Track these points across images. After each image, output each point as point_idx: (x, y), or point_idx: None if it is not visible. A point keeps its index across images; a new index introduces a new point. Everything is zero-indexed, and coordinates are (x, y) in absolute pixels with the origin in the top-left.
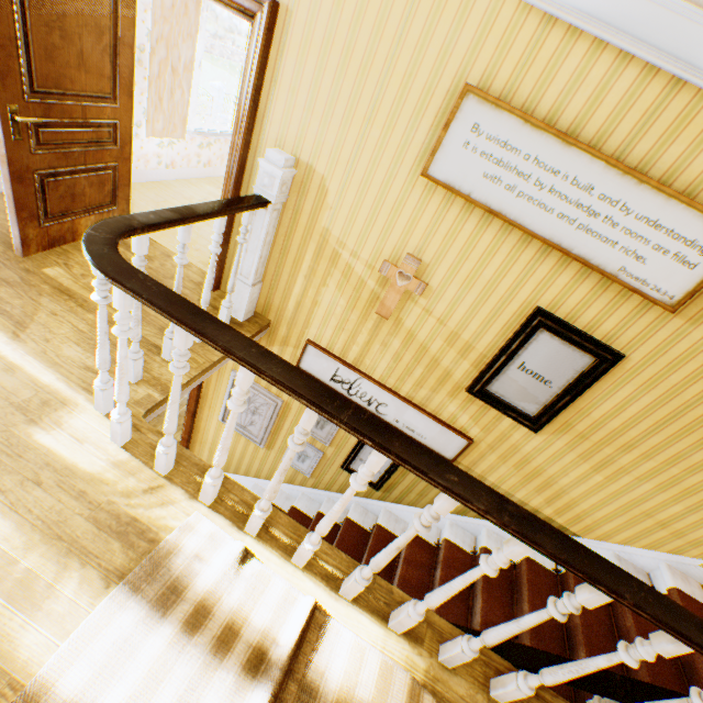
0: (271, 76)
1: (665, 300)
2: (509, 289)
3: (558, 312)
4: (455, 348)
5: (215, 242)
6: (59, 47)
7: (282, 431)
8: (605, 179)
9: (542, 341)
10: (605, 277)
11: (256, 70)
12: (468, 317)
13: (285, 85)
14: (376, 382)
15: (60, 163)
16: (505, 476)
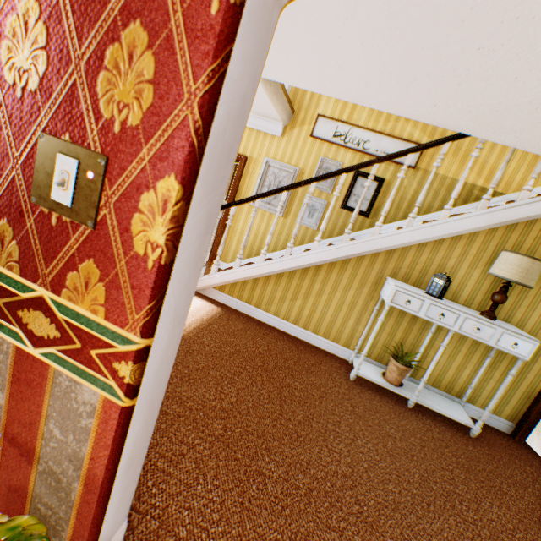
0: None
1: None
2: None
3: None
4: None
5: None
6: None
7: (297, 195)
8: None
9: None
10: None
11: None
12: None
13: None
14: (362, 127)
15: None
16: (448, 166)
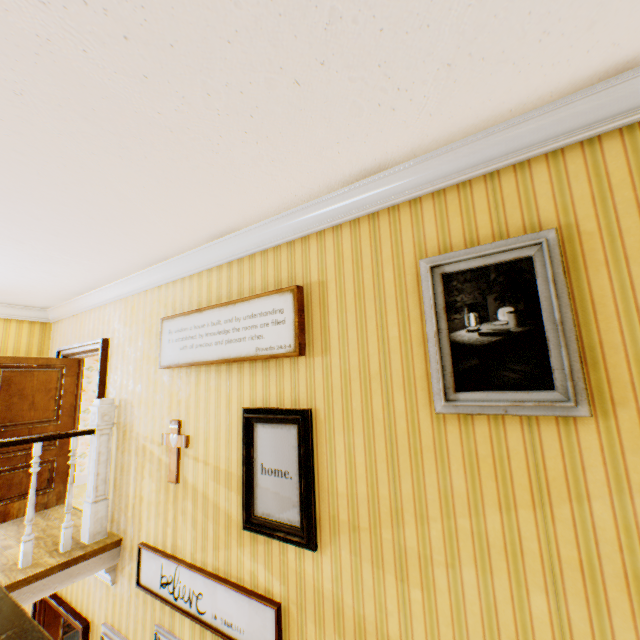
0: (110, 367)
1: (289, 350)
2: (227, 406)
3: (258, 403)
4: (222, 482)
5: (34, 463)
6: (18, 402)
7: None
8: (223, 313)
9: (261, 433)
10: (254, 359)
11: (100, 368)
12: (218, 446)
13: (114, 367)
14: (186, 564)
15: (5, 463)
16: None
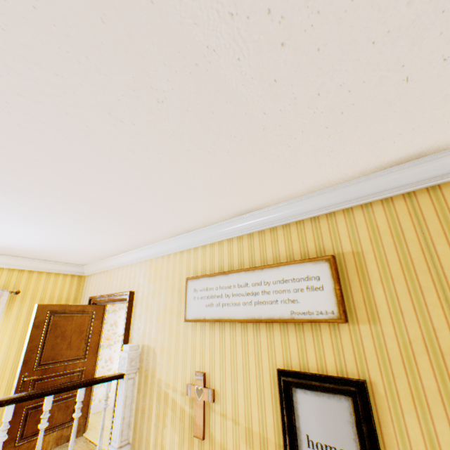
0: (134, 315)
1: (331, 316)
2: (256, 364)
3: (293, 365)
4: (256, 447)
5: (77, 408)
6: (60, 342)
7: None
8: (249, 276)
9: (301, 399)
10: (289, 322)
11: (126, 316)
12: (248, 405)
13: (138, 315)
14: None
15: (43, 398)
16: None
